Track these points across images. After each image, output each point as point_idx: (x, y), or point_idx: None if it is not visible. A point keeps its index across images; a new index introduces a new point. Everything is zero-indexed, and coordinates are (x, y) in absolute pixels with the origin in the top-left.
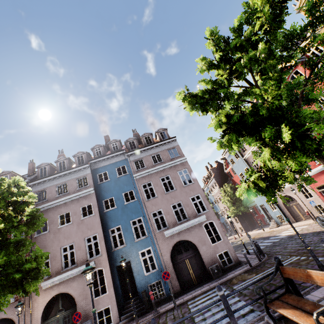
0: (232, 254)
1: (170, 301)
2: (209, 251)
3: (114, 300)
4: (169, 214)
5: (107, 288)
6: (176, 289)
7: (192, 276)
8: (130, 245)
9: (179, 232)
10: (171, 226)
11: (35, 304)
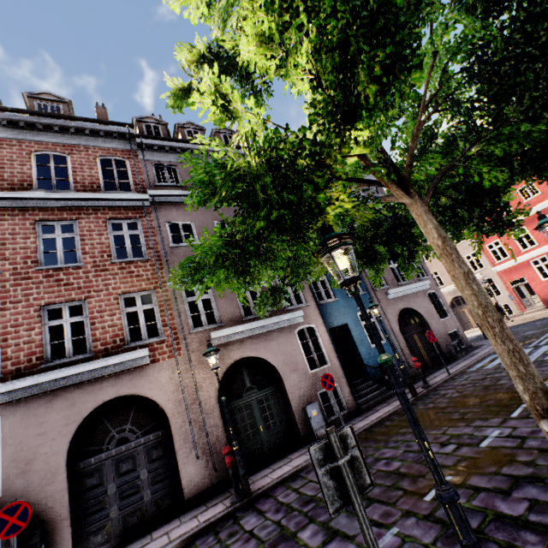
0: (462, 335)
1: (420, 381)
2: (439, 328)
3: (342, 377)
4: (386, 270)
5: (328, 357)
6: (413, 370)
7: (424, 357)
8: (343, 300)
9: (402, 297)
10: (391, 286)
11: (198, 371)
